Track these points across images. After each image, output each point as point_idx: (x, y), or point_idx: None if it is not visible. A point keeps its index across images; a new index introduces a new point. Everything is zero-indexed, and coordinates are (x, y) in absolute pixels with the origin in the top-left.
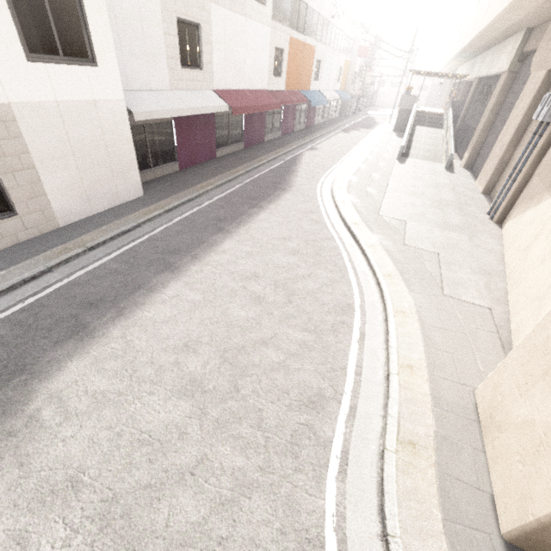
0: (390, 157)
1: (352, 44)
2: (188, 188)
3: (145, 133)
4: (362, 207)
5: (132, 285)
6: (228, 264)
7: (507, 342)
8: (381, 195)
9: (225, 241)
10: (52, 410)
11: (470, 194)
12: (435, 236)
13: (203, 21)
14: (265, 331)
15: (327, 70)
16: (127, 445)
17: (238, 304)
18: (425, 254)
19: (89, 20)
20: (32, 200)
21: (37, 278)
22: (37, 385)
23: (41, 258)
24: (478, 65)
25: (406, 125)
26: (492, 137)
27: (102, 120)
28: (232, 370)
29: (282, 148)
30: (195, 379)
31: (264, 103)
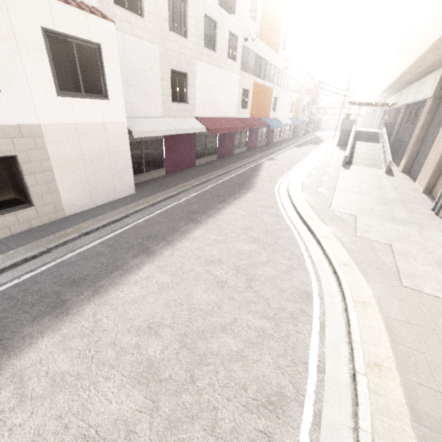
0: (336, 165)
1: (301, 86)
2: (171, 187)
3: (142, 147)
4: (314, 203)
5: (112, 266)
6: (196, 250)
7: None
8: (331, 193)
9: (195, 230)
10: (10, 390)
11: (412, 193)
12: (385, 229)
13: (190, 72)
14: (225, 316)
15: (282, 104)
16: (71, 441)
17: (202, 287)
18: (378, 245)
19: (106, 69)
20: (47, 195)
21: (37, 257)
22: (5, 361)
23: (45, 241)
24: (404, 95)
25: (347, 141)
26: (425, 147)
27: (108, 137)
28: (190, 357)
29: (247, 159)
30: (153, 365)
31: (234, 126)
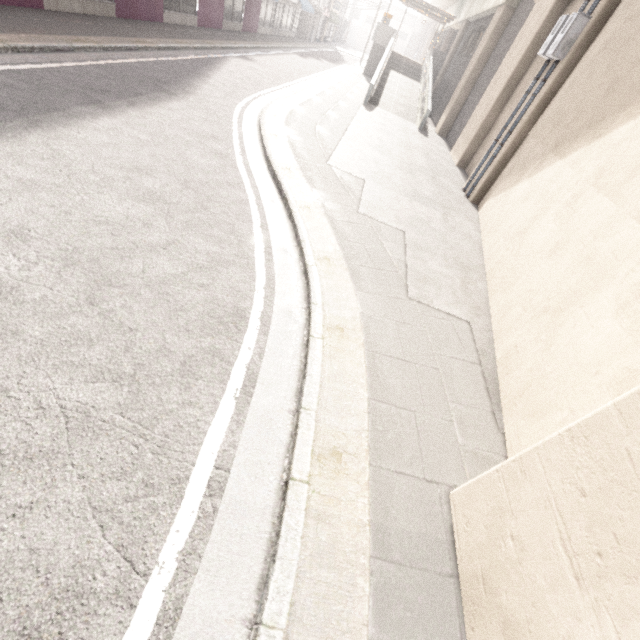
0: (355, 100)
1: None
2: None
3: None
4: (303, 149)
5: None
6: None
7: (492, 380)
8: (336, 139)
9: None
10: None
11: (445, 164)
12: (402, 207)
13: None
14: None
15: None
16: None
17: None
18: (387, 230)
19: None
20: None
21: None
22: None
23: None
24: (468, 3)
25: None
26: (475, 96)
27: None
28: None
29: (194, 40)
30: None
31: None
